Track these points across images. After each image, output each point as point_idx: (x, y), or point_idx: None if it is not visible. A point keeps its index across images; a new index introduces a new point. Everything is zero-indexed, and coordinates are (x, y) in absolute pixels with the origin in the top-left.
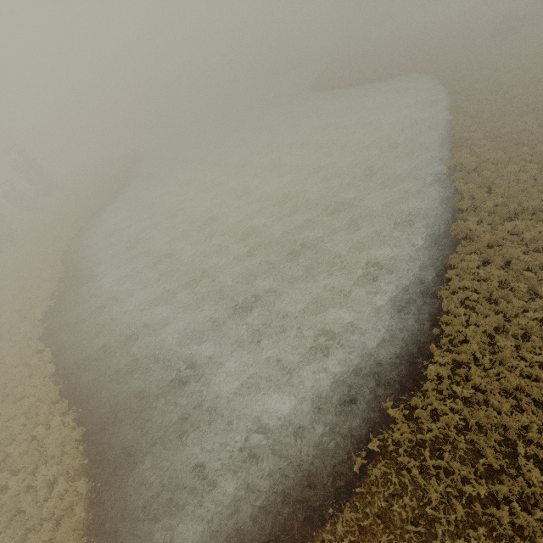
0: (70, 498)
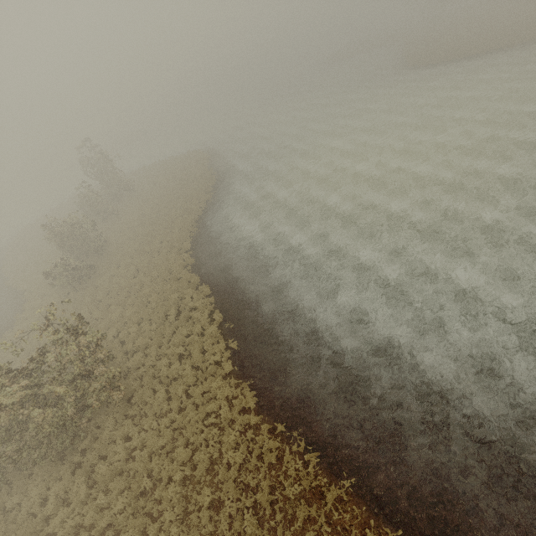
0: None
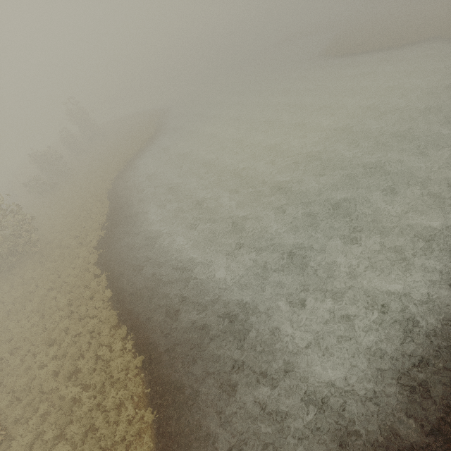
0: (138, 425)
